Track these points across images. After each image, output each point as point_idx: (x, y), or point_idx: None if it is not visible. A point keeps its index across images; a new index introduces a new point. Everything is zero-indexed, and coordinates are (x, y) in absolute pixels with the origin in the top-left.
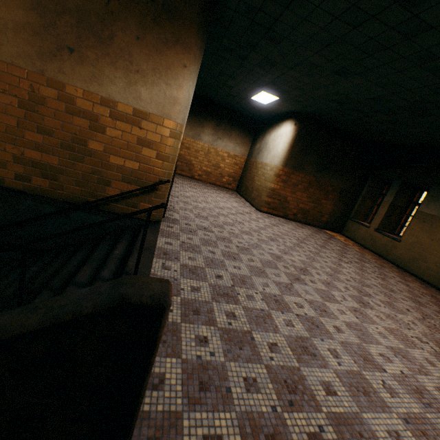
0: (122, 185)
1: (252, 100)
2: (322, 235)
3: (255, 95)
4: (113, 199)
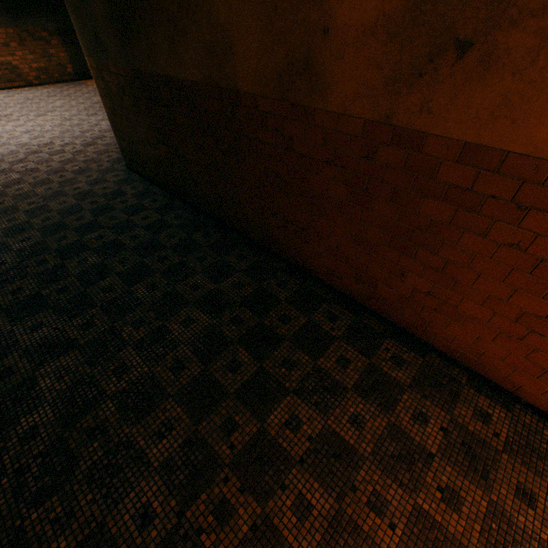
0: None
1: None
2: (68, 87)
3: None
4: None
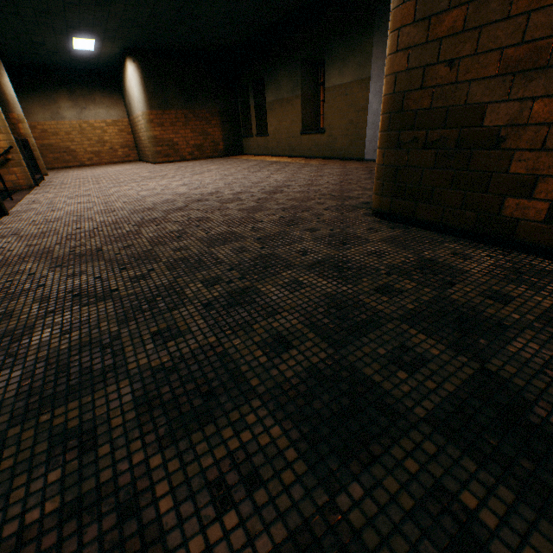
0: None
1: (78, 50)
2: (218, 160)
3: (74, 45)
4: None
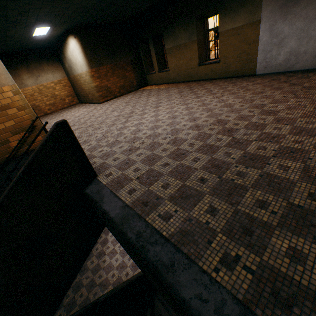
0: (16, 137)
1: (35, 36)
2: (139, 93)
3: (34, 33)
4: (19, 147)
